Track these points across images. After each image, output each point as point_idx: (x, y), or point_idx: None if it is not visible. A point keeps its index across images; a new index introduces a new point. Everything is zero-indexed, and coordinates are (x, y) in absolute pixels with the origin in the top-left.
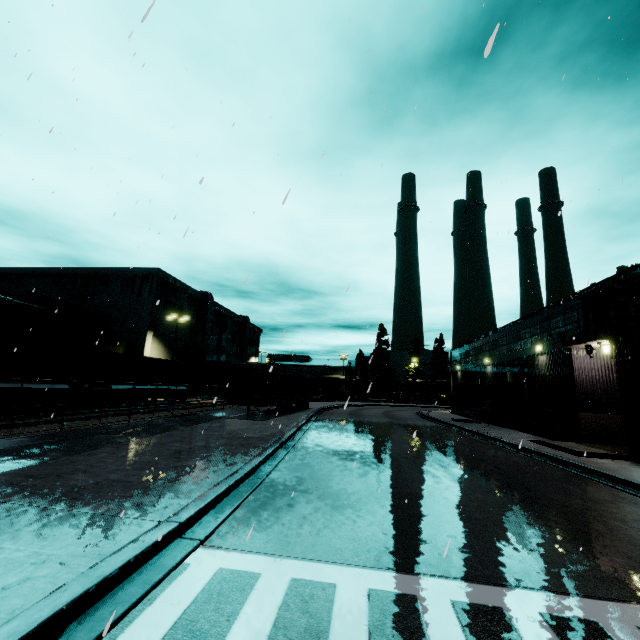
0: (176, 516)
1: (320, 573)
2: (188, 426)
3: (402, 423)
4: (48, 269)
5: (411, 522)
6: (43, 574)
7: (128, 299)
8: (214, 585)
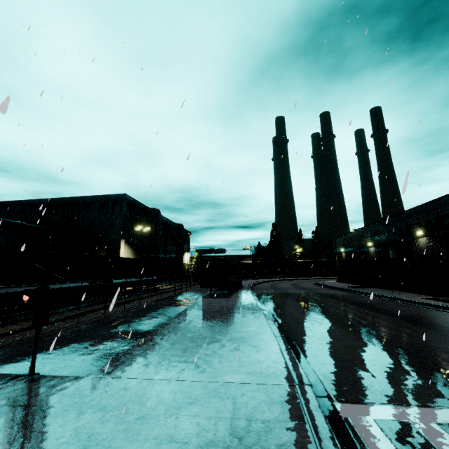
0: (299, 380)
1: (448, 417)
2: (178, 306)
3: (316, 292)
4: (44, 199)
5: (443, 368)
6: (286, 440)
7: (104, 217)
8: (392, 435)
